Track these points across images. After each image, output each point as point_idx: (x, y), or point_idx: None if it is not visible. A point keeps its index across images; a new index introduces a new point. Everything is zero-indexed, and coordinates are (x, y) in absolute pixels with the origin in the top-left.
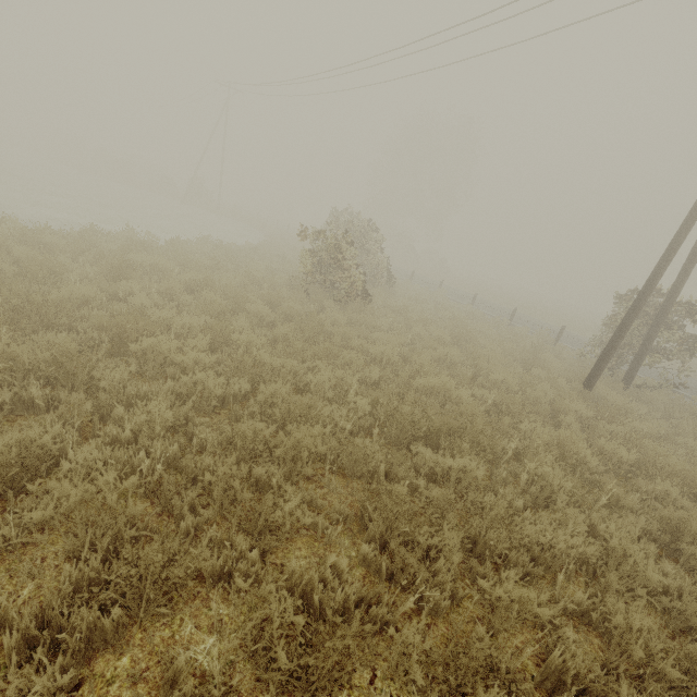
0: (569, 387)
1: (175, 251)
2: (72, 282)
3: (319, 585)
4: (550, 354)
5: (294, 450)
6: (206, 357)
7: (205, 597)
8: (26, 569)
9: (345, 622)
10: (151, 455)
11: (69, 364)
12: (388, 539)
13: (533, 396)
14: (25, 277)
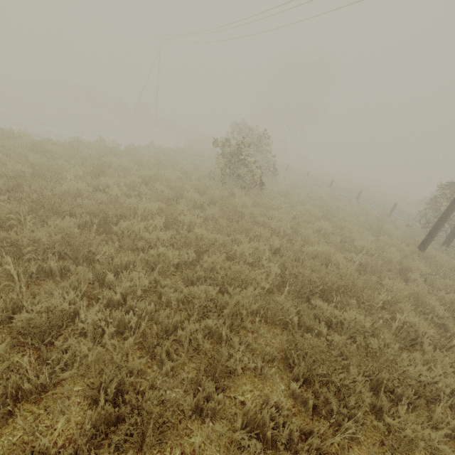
0: (407, 249)
1: (133, 154)
2: (68, 179)
3: (271, 423)
4: (390, 224)
5: (235, 307)
6: (164, 235)
7: (185, 427)
8: (59, 408)
9: (288, 447)
10: (136, 313)
11: (73, 243)
12: (312, 381)
13: (386, 258)
14: (38, 176)
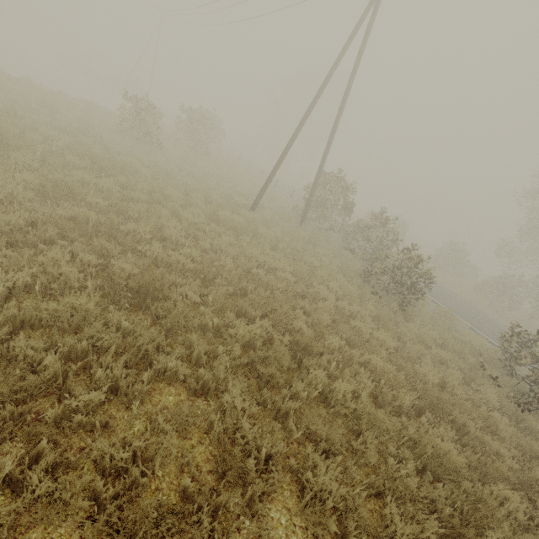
0: (243, 203)
1: (46, 92)
2: None
3: None
4: (266, 199)
5: None
6: None
7: None
8: None
9: None
10: None
11: None
12: None
13: (193, 187)
14: None
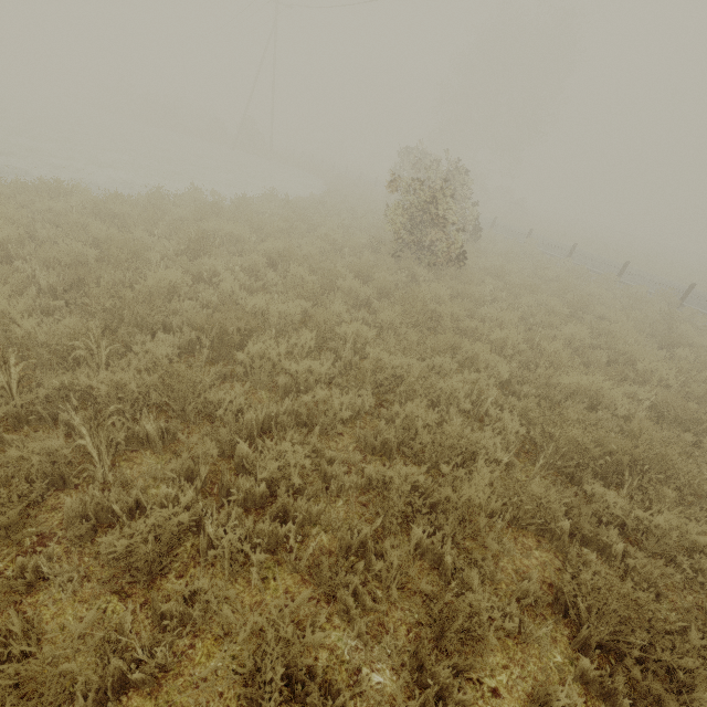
0: None
1: (246, 213)
2: (153, 263)
3: None
4: (689, 325)
5: (462, 508)
6: (320, 364)
7: None
8: None
9: None
10: (296, 520)
11: (178, 386)
12: (626, 663)
13: (699, 394)
14: (107, 261)
